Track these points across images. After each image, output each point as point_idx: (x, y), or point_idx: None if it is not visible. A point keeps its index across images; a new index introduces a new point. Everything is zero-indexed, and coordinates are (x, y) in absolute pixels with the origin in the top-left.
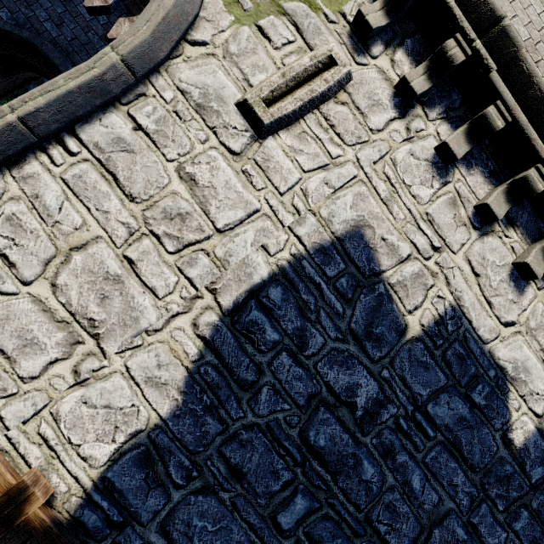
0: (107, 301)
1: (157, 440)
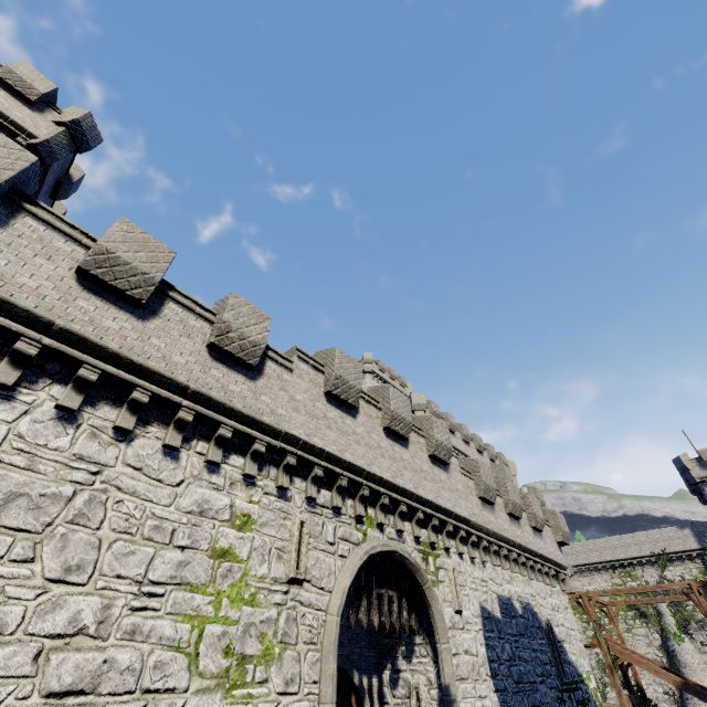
0: None
1: None
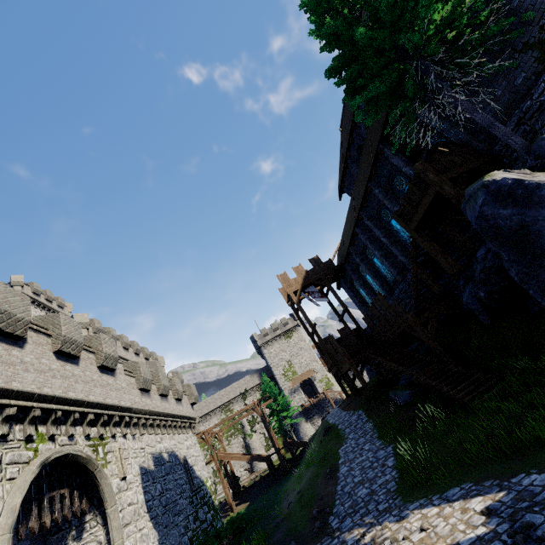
0: (144, 540)
1: (161, 542)
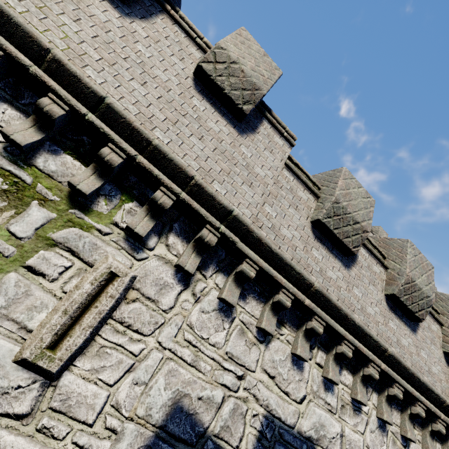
0: None
1: None
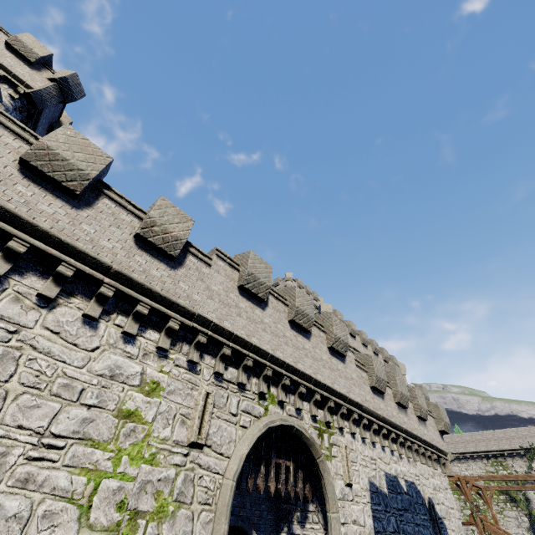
0: None
1: None
